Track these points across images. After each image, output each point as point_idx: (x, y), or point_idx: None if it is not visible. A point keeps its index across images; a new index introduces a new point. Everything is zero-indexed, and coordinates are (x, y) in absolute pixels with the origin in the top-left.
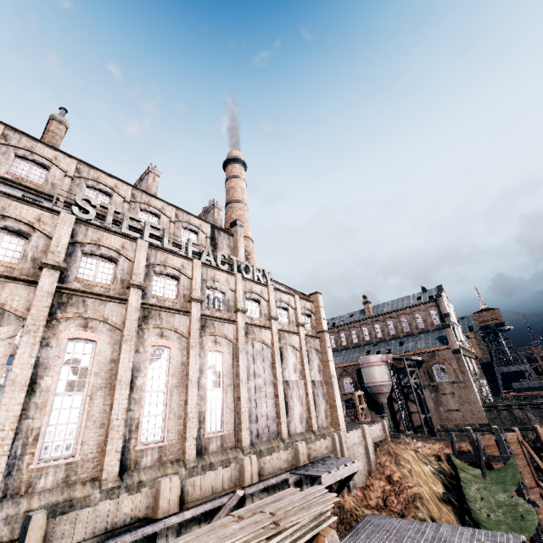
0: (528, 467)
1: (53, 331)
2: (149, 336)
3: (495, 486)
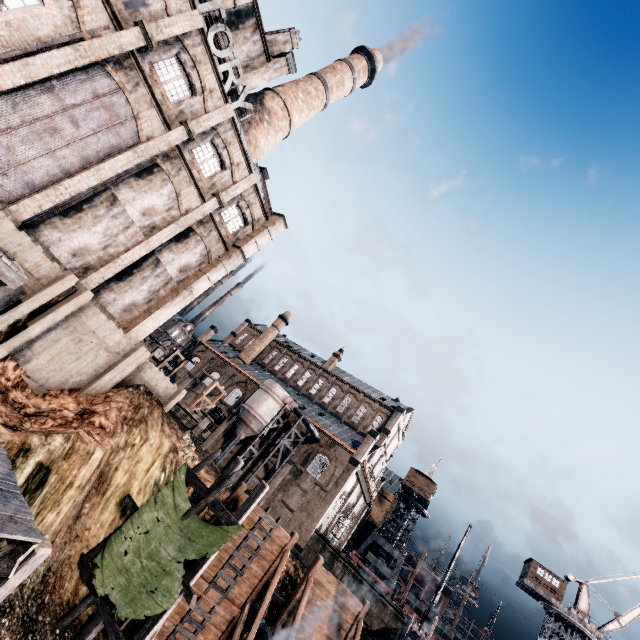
0: (257, 581)
1: None
2: None
3: (180, 536)
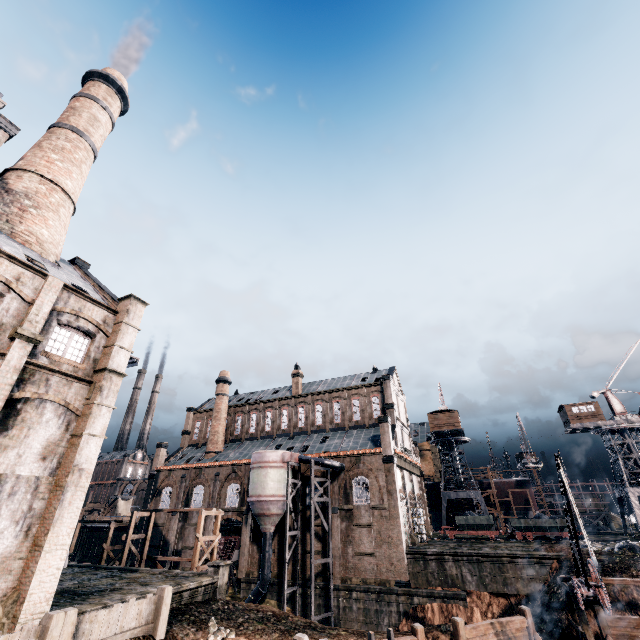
0: None
1: None
2: None
3: None
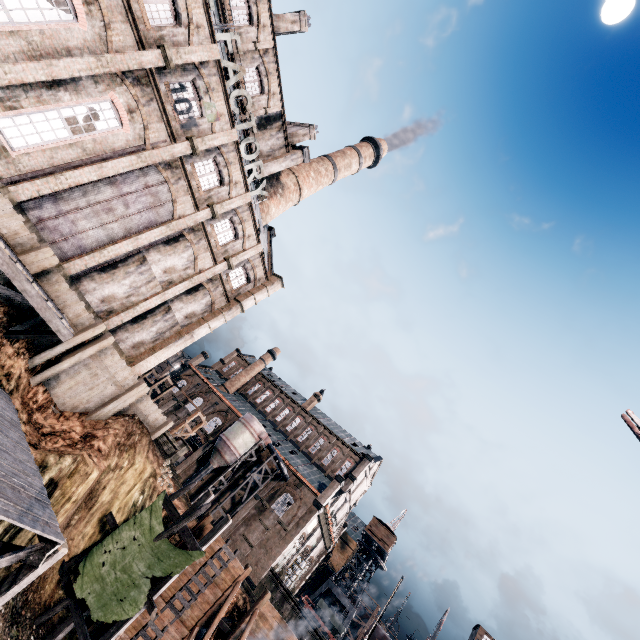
0: (209, 607)
1: None
2: None
3: (151, 555)
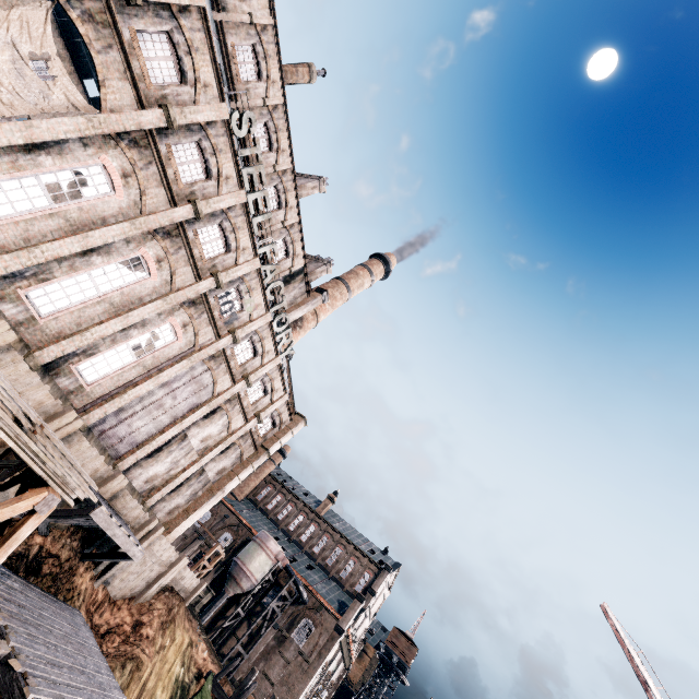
0: None
1: (103, 145)
2: (151, 248)
3: None
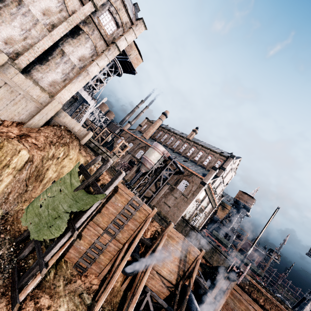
0: (132, 232)
1: None
2: None
3: (71, 200)
